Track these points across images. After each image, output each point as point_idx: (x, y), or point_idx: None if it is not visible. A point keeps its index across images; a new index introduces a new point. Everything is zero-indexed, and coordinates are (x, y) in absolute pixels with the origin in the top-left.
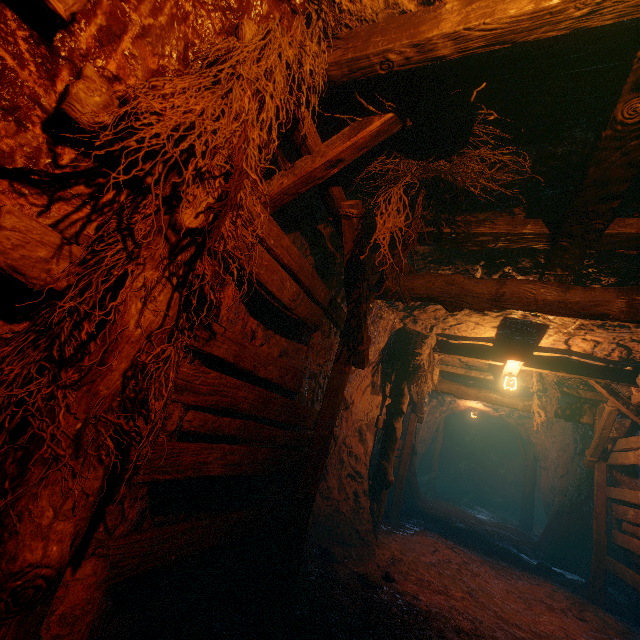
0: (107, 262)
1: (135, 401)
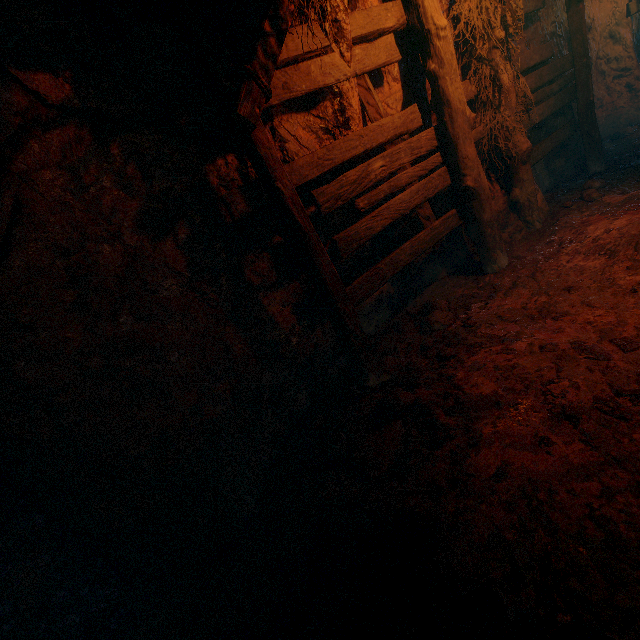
0: (486, 74)
1: (522, 102)
